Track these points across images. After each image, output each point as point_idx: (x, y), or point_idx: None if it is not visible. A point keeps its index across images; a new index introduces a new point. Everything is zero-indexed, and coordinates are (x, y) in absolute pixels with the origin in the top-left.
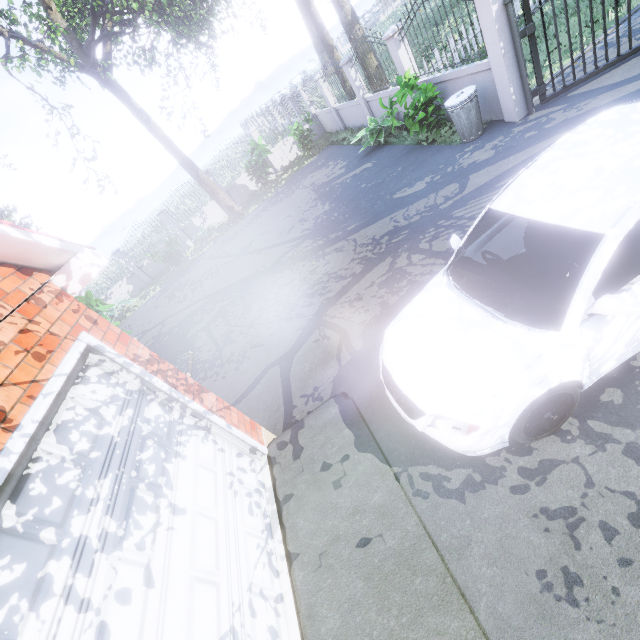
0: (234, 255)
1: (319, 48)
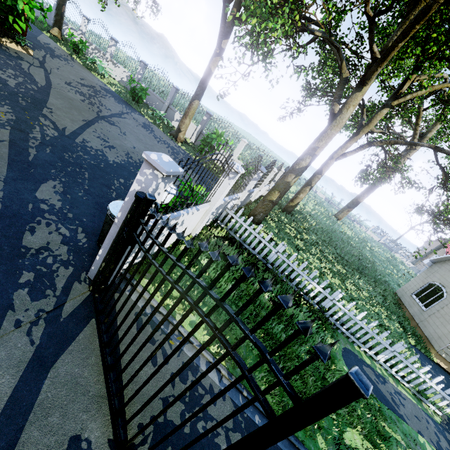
0: (108, 116)
1: (350, 204)
